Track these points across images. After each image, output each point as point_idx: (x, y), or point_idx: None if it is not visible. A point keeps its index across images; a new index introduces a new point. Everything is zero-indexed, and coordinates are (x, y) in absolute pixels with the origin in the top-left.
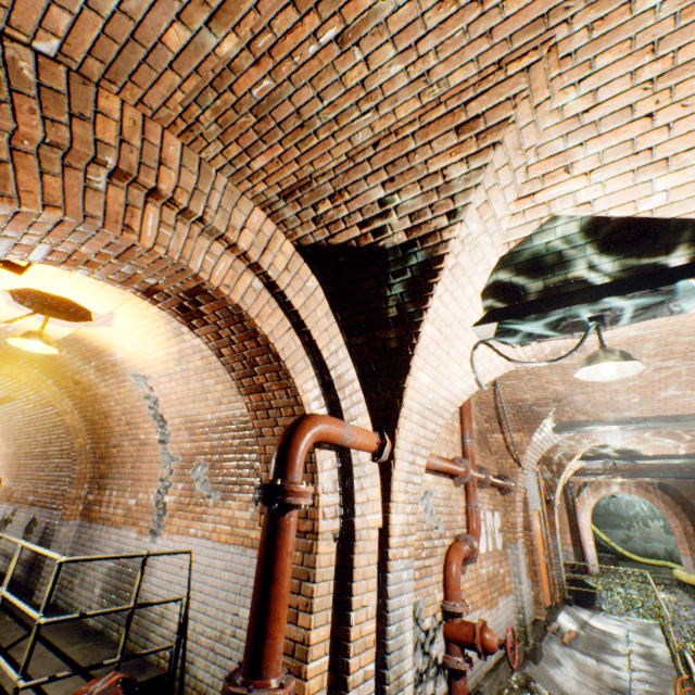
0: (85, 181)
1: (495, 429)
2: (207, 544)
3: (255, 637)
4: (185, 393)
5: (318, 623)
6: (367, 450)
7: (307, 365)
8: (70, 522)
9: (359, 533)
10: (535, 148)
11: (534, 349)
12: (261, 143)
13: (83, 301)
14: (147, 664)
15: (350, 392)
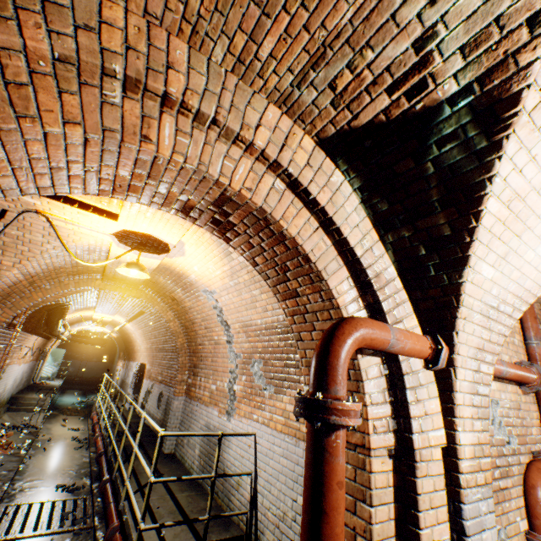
0: (101, 97)
1: None
2: (267, 430)
3: None
4: (239, 303)
5: None
6: (418, 356)
7: (340, 265)
8: (178, 398)
9: (419, 453)
10: None
11: None
12: (264, 19)
13: (158, 236)
14: (230, 521)
15: (390, 292)
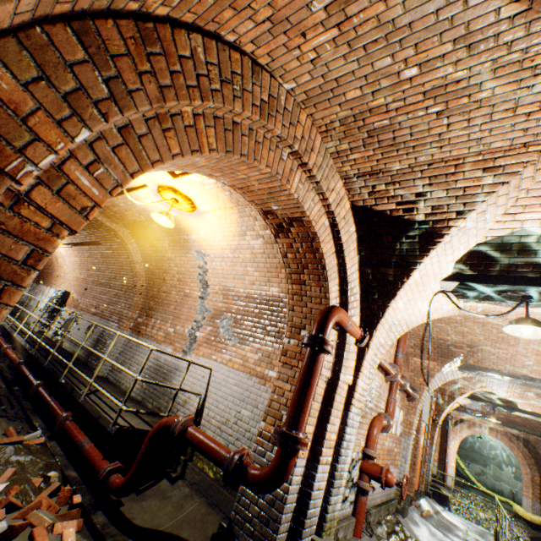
0: (280, 155)
1: (416, 354)
2: (224, 367)
3: (296, 410)
4: (229, 271)
5: (310, 423)
6: (354, 337)
7: (336, 276)
8: (124, 331)
9: (340, 383)
10: (527, 189)
11: (471, 306)
12: (361, 147)
13: (197, 201)
14: None
15: (353, 299)
